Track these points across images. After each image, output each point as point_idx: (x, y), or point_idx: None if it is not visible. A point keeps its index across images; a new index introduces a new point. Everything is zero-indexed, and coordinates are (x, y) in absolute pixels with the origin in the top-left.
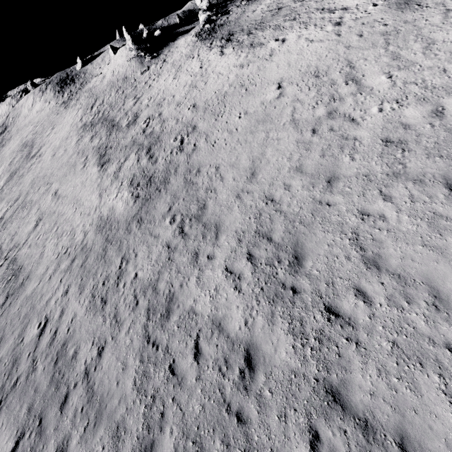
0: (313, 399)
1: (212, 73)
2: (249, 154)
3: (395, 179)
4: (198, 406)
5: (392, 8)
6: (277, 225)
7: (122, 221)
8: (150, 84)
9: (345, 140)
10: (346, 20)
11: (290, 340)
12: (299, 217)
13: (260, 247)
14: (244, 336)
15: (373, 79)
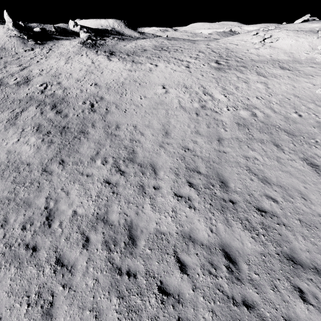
0: (284, 267)
1: (105, 68)
2: (158, 121)
3: (252, 141)
4: (207, 313)
5: (213, 69)
6: (199, 164)
7: (35, 163)
8: (37, 60)
9: (217, 121)
10: (191, 67)
11: (248, 233)
12: (211, 159)
13: (194, 177)
14: (214, 240)
15: (217, 95)
